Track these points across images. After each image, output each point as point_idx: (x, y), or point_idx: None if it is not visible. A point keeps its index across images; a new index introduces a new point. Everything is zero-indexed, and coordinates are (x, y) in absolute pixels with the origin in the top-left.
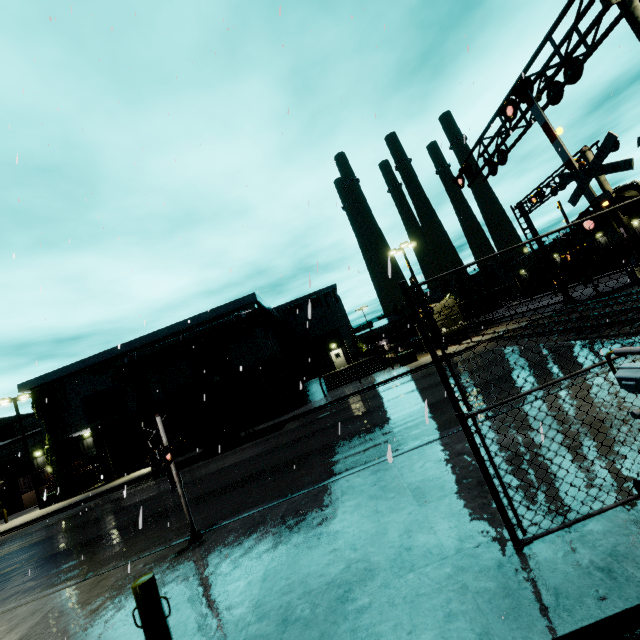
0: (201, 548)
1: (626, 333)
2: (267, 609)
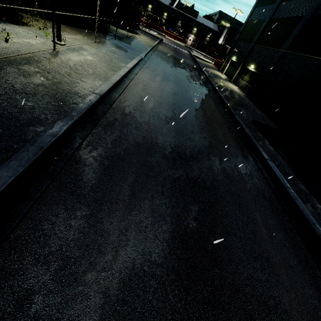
0: None
1: None
2: None
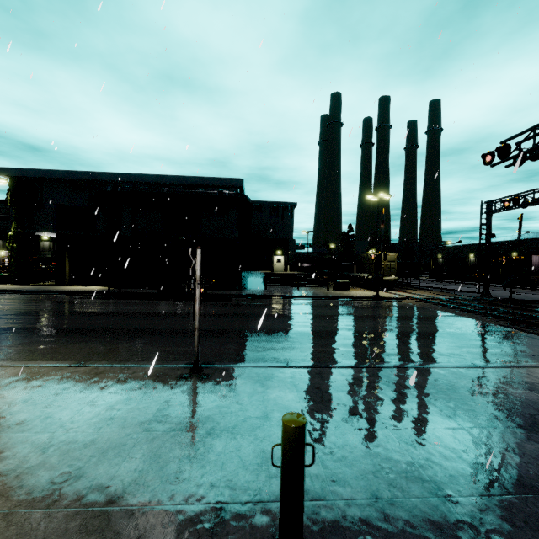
0: (208, 381)
1: None
2: (341, 474)
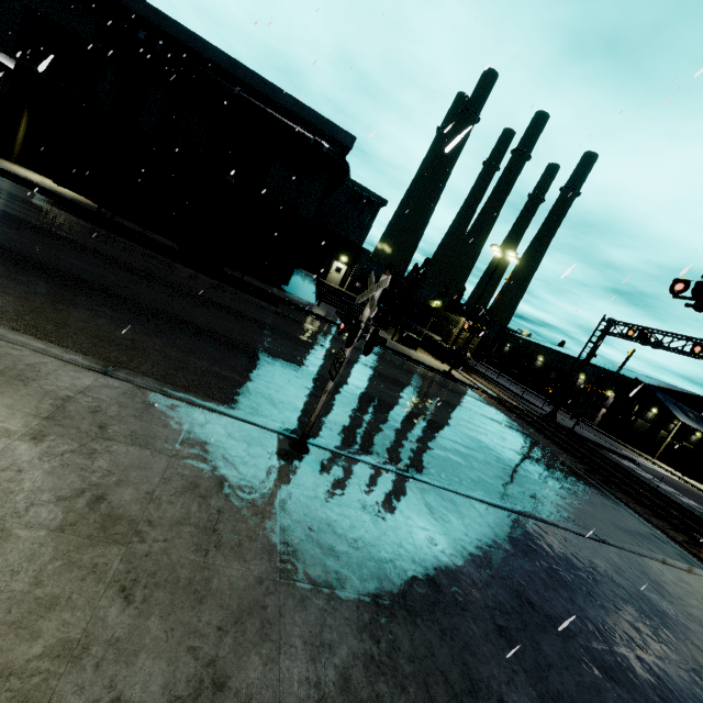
0: (326, 477)
1: (639, 513)
2: None
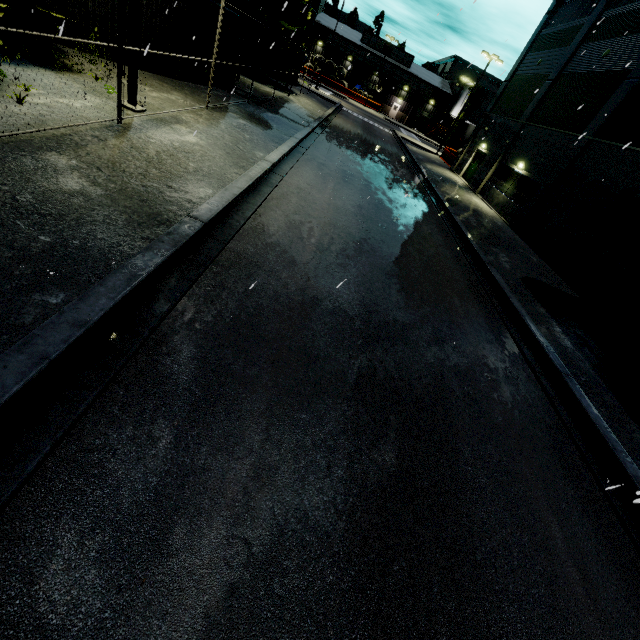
0: None
1: None
2: None
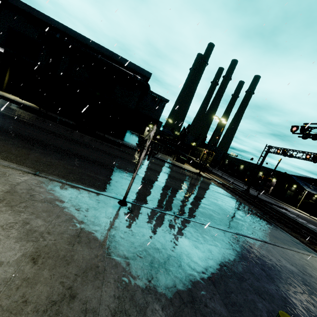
0: (133, 215)
1: (286, 231)
2: None
